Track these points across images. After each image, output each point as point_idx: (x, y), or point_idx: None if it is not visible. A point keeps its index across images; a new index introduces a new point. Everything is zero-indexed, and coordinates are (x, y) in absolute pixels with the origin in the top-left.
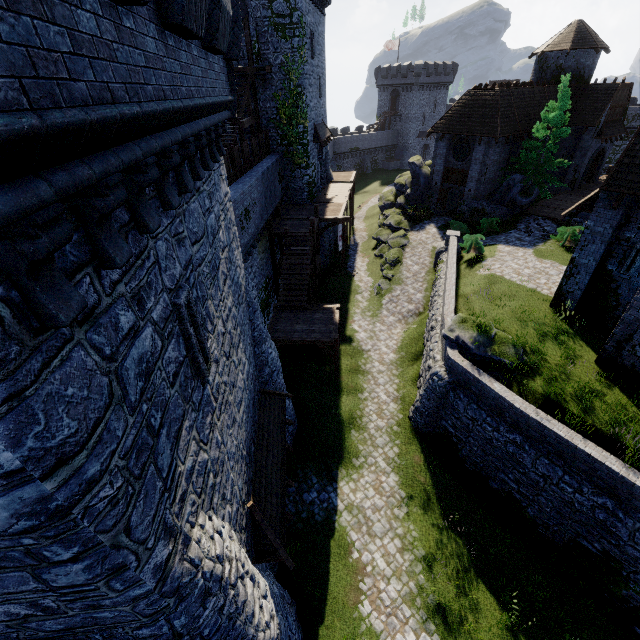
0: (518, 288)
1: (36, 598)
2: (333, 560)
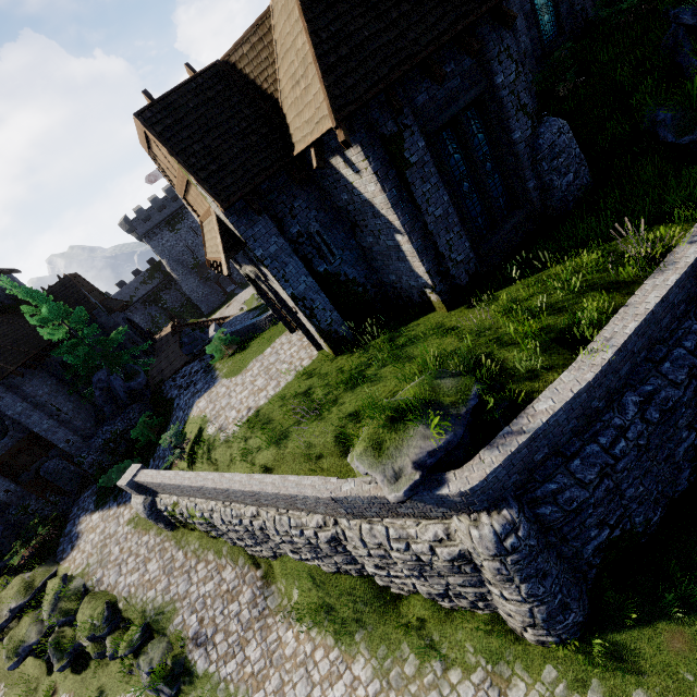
0: (291, 388)
1: None
2: None
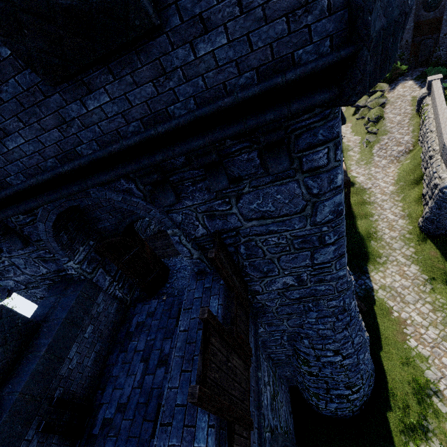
0: None
1: (302, 272)
2: (379, 317)
